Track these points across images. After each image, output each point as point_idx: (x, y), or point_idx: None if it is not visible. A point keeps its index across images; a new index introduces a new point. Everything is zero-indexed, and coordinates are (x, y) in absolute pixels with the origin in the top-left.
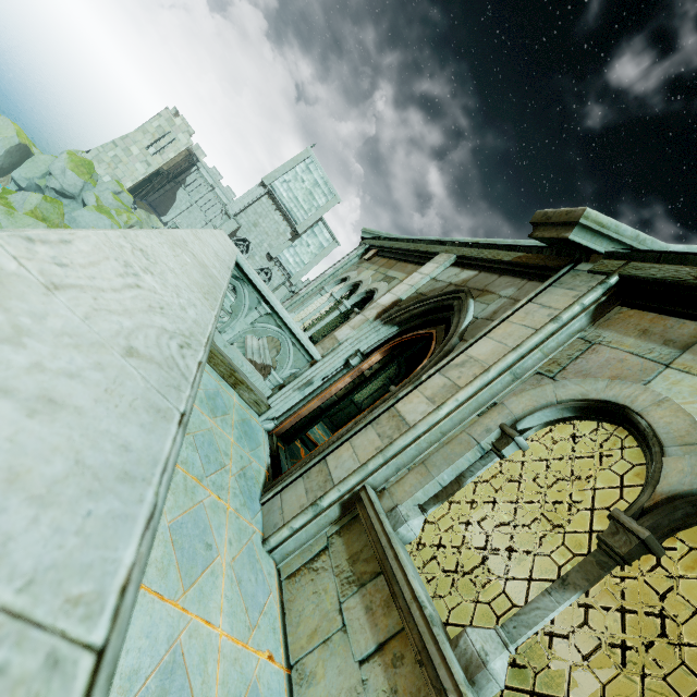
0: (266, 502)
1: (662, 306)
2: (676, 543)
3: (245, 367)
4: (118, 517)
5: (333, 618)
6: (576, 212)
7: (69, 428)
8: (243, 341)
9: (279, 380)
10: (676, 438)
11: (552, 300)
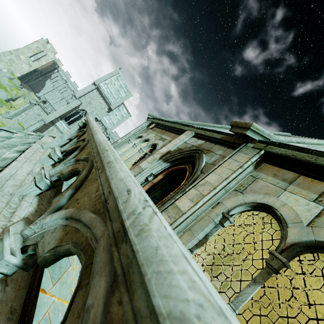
0: None
1: (281, 165)
2: (294, 262)
3: None
4: None
5: None
6: (249, 124)
7: None
8: None
9: None
10: (291, 220)
11: (239, 158)
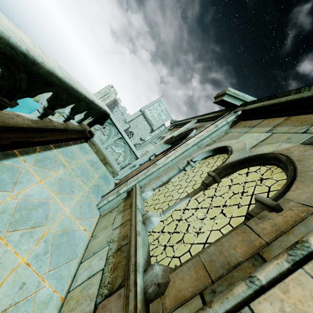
0: (103, 196)
1: (253, 117)
2: (227, 179)
3: (110, 158)
4: (3, 29)
5: (111, 221)
6: (226, 90)
7: (1, 23)
8: (117, 158)
9: (123, 165)
10: (237, 149)
11: (218, 122)
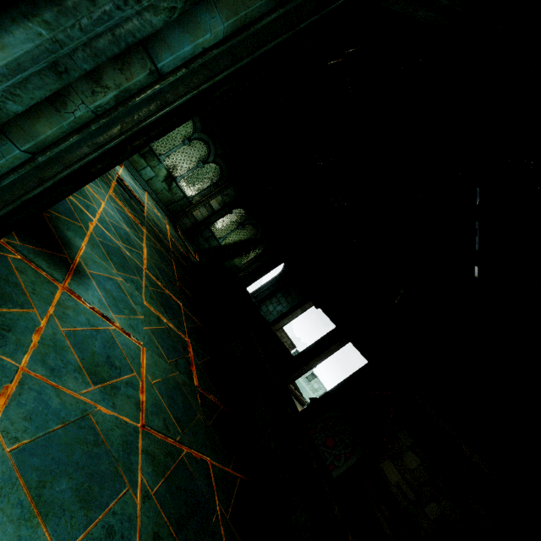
0: None
1: None
2: None
3: None
4: None
5: None
6: None
7: None
8: None
9: None
10: None
11: None
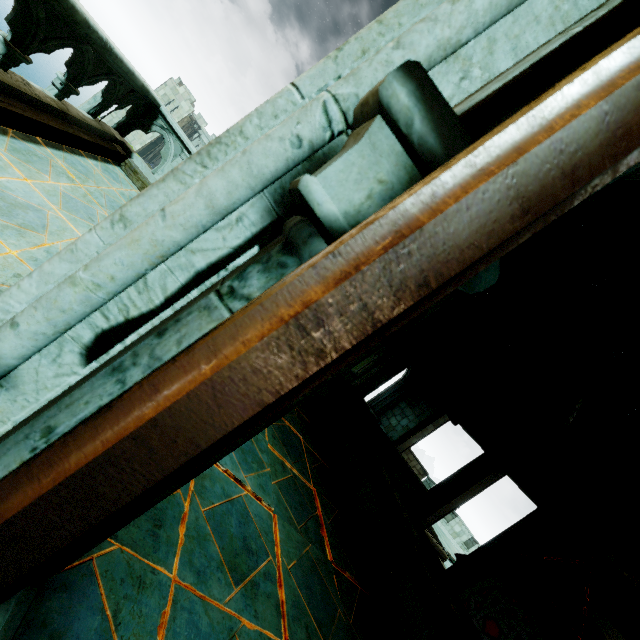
0: None
1: None
2: None
3: None
4: None
5: None
6: None
7: None
8: None
9: None
10: None
11: None
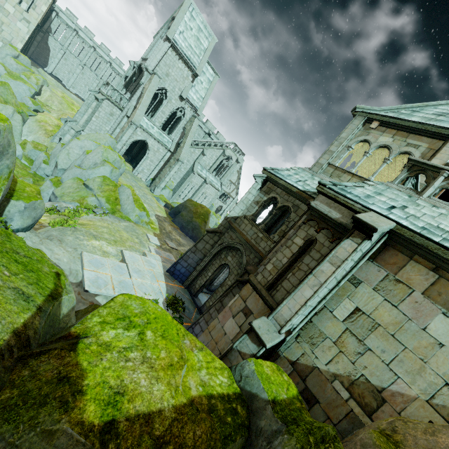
0: None
1: None
2: None
3: None
4: None
5: None
6: None
7: None
8: None
9: None
10: None
11: None
